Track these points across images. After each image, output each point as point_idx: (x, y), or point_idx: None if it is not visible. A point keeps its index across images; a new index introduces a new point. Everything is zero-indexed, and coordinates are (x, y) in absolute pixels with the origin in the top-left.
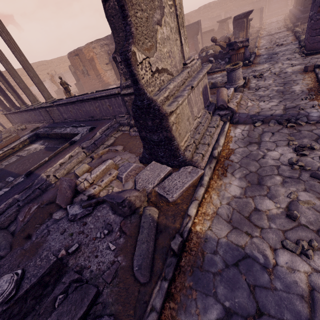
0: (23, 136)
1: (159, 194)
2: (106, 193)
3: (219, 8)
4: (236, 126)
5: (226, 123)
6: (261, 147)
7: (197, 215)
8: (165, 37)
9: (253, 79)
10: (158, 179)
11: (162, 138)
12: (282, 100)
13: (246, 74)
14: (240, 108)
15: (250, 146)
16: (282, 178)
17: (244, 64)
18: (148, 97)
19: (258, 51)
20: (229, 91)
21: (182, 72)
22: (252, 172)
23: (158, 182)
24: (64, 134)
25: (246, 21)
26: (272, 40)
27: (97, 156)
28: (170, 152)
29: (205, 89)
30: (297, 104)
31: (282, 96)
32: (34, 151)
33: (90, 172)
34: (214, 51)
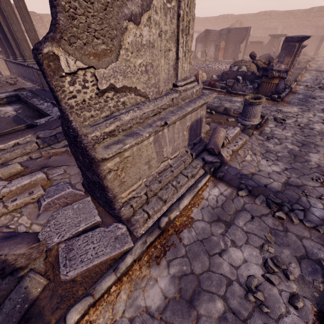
0: (3, 92)
1: (58, 258)
2: (8, 221)
3: (279, 20)
4: (217, 183)
5: (206, 175)
6: (227, 234)
7: (79, 322)
8: (145, 42)
9: (272, 122)
10: (72, 232)
11: (96, 181)
12: (289, 168)
13: (268, 111)
14: (234, 159)
15: (216, 224)
16: (225, 308)
17: (272, 97)
18: (73, 127)
19: (296, 87)
20: (233, 131)
21: (165, 96)
22: (193, 274)
23: (71, 236)
24: (39, 109)
25: (297, 47)
26: (317, 78)
27: (47, 155)
28: (105, 198)
29: (197, 123)
30: (304, 183)
31: (292, 162)
32: (2, 115)
33: (11, 181)
34: (248, 69)
